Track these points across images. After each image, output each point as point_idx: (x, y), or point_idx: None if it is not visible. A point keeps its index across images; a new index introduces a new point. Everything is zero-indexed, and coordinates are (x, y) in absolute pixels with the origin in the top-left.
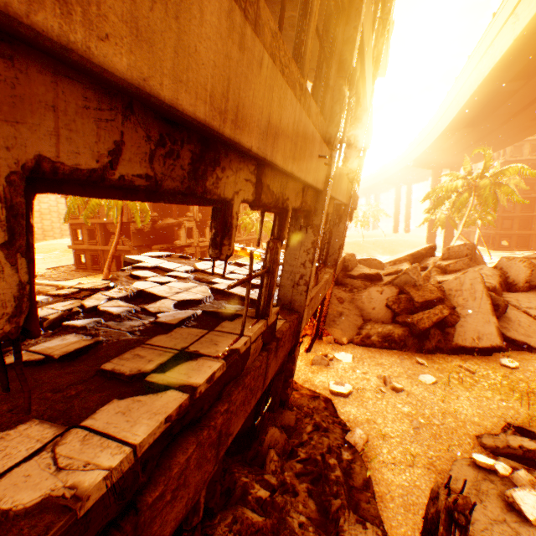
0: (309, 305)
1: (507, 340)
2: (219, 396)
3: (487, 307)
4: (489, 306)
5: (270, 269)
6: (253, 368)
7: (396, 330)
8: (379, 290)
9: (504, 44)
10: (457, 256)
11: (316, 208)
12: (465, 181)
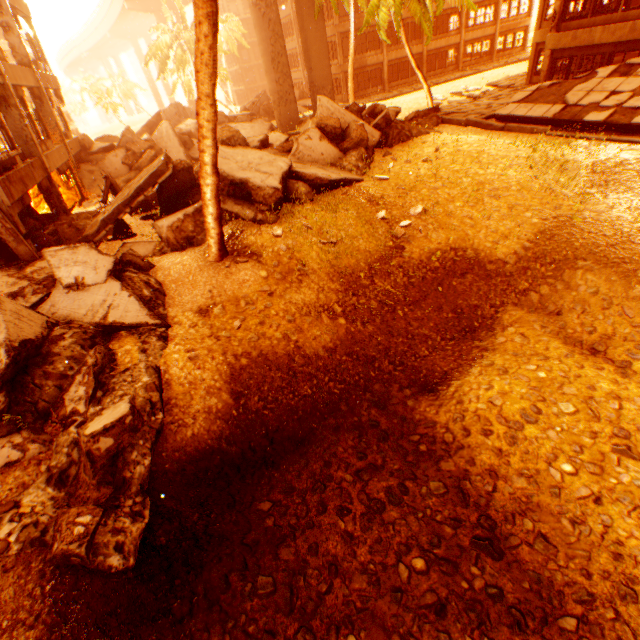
0: (48, 159)
1: (196, 160)
2: (14, 169)
3: (178, 144)
4: (179, 143)
5: (4, 127)
6: (24, 167)
7: (133, 175)
8: (115, 155)
9: None
10: (172, 117)
11: (9, 95)
12: (172, 35)
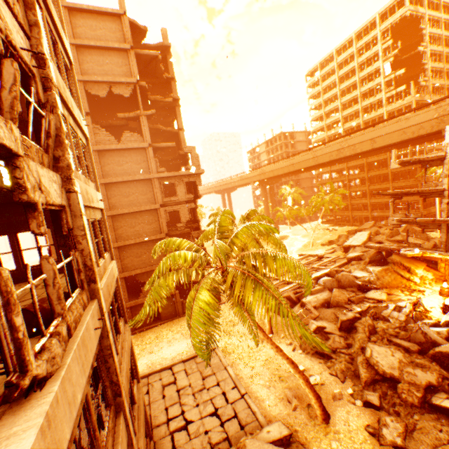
0: None
1: None
2: None
3: None
4: None
5: None
6: None
7: None
8: None
9: (364, 148)
10: (395, 235)
11: None
12: (328, 197)
